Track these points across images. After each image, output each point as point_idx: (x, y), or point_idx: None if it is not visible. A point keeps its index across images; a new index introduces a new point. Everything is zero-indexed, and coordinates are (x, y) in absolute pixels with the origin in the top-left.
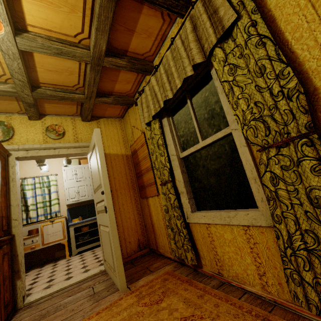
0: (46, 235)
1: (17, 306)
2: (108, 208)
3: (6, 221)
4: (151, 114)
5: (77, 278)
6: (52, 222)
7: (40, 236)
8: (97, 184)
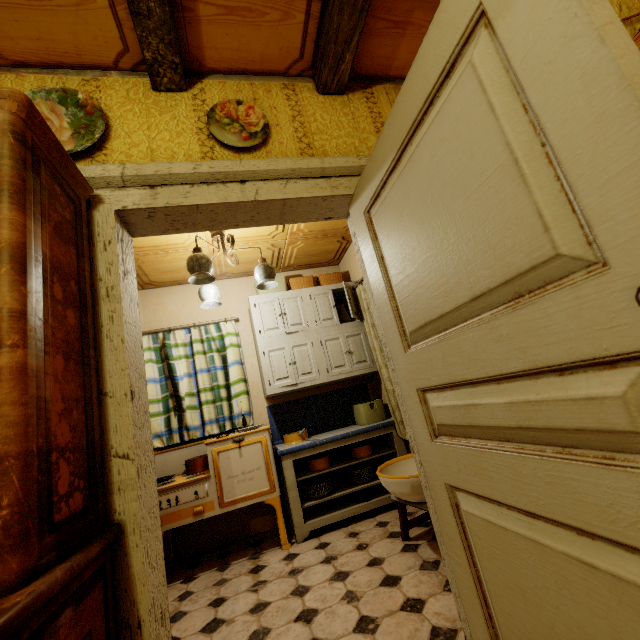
0: (228, 478)
1: None
2: None
3: (81, 469)
4: None
5: None
6: (238, 443)
7: (213, 480)
8: (461, 287)
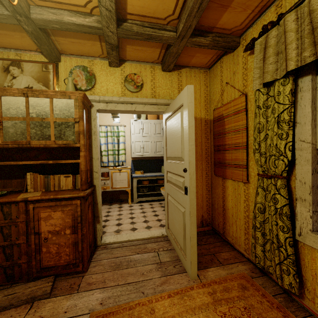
0: (115, 181)
1: (97, 243)
2: (190, 191)
3: (90, 174)
4: (283, 67)
5: (142, 234)
6: (120, 171)
7: (110, 180)
8: (174, 153)
